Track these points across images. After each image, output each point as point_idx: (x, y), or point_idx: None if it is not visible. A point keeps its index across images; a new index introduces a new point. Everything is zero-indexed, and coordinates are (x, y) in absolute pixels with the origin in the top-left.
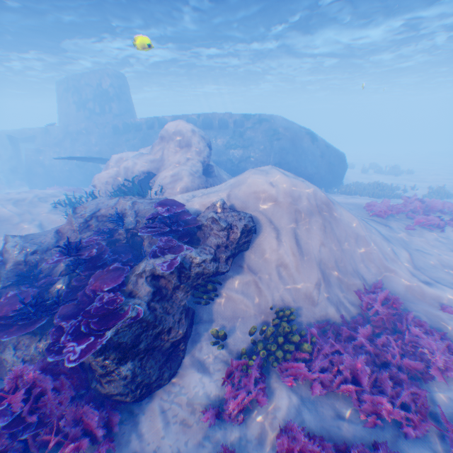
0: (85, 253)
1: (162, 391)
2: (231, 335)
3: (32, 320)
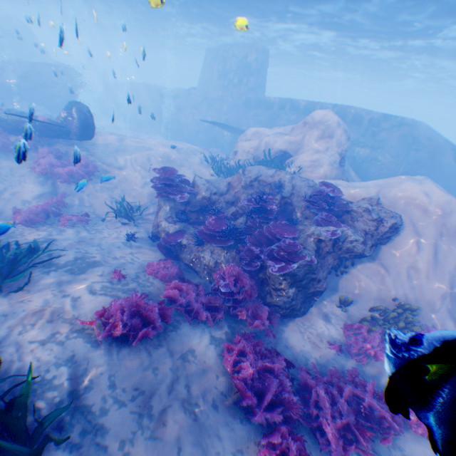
0: (267, 205)
1: (296, 320)
2: (351, 305)
3: (224, 239)
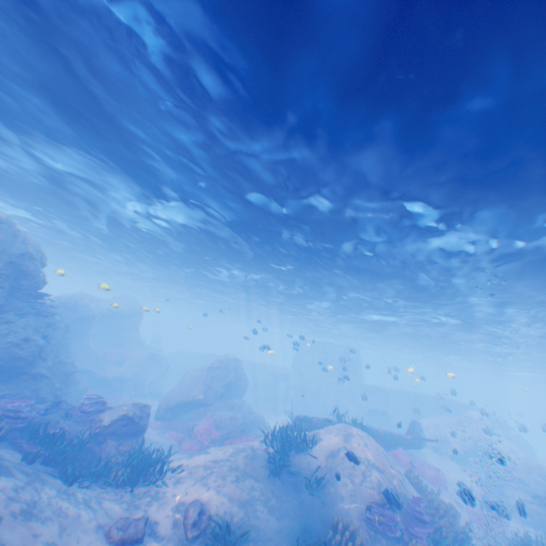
0: None
1: None
2: None
3: None
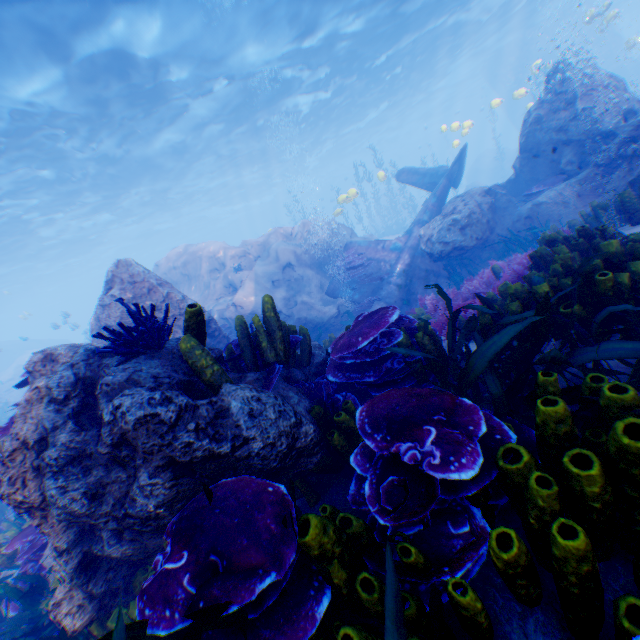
0: None
1: None
2: None
3: None
